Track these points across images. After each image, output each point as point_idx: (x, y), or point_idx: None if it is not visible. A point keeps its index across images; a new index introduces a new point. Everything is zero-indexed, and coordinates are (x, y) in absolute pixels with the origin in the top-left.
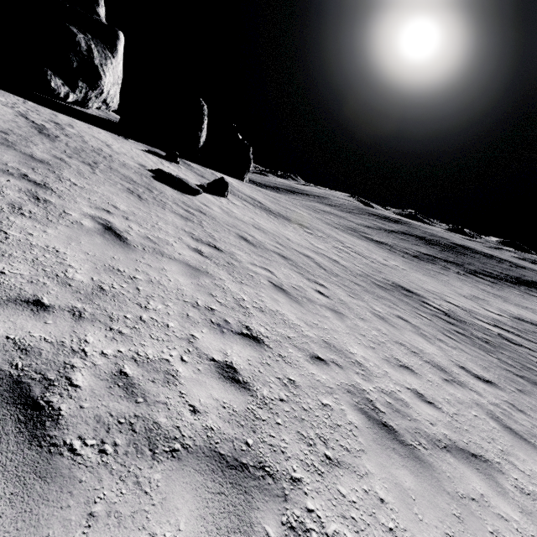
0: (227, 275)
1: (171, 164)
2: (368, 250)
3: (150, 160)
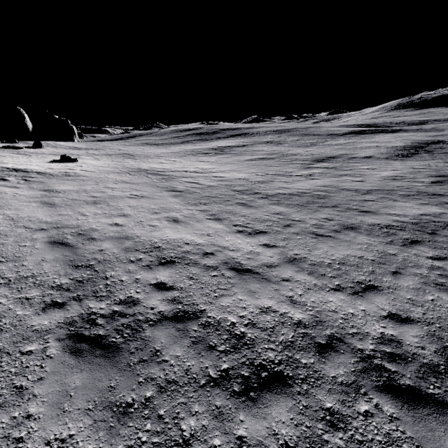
0: (19, 155)
1: (13, 144)
2: (138, 149)
3: (0, 145)
